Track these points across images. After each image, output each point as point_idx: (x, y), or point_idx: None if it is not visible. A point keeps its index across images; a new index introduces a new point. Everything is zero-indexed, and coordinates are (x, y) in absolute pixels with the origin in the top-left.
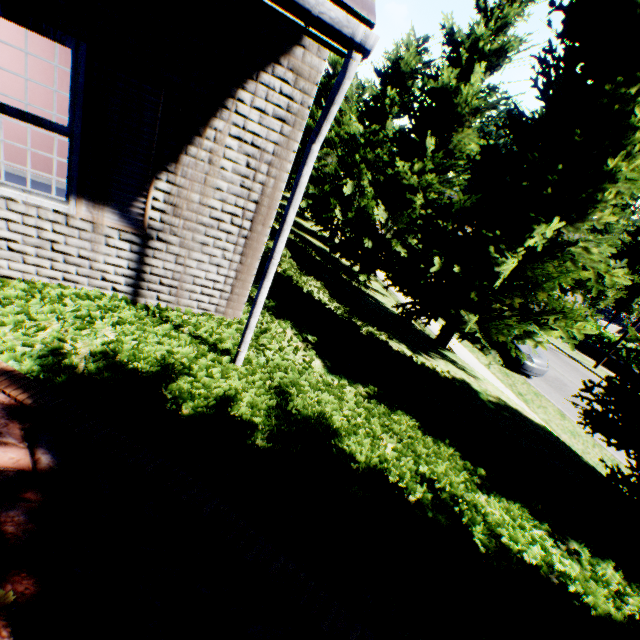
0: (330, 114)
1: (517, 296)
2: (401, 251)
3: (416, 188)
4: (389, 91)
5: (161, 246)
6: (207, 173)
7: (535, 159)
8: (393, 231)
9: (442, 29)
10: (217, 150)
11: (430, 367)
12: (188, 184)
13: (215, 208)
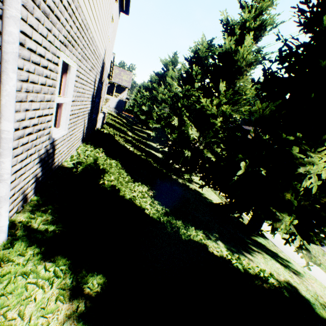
0: None
1: None
2: (211, 156)
3: (216, 115)
4: (194, 67)
5: None
6: None
7: None
8: (204, 144)
9: (221, 22)
10: None
11: (252, 271)
12: None
13: None
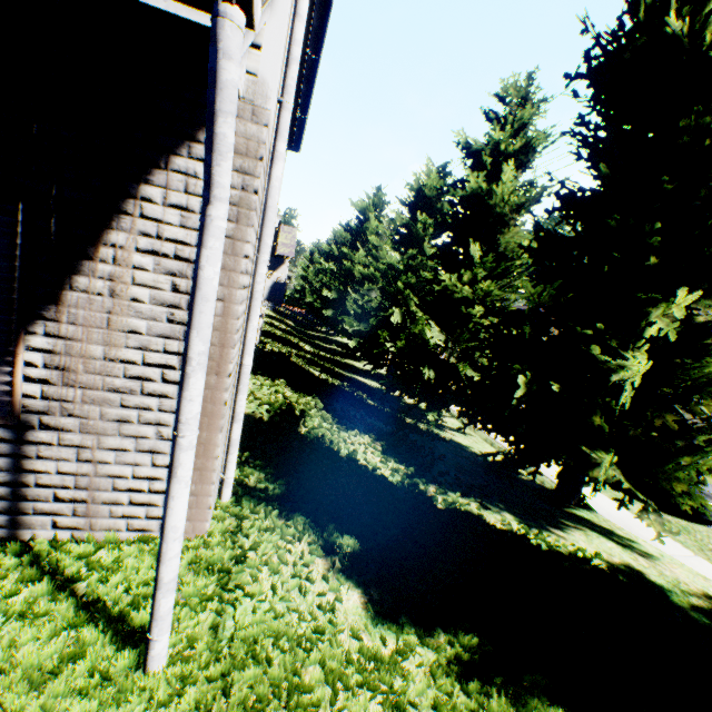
0: (217, 138)
1: (667, 410)
2: (473, 375)
3: (472, 299)
4: (419, 216)
5: (49, 436)
6: (110, 310)
7: (618, 223)
8: (457, 353)
9: (457, 146)
10: (121, 274)
11: (563, 550)
12: (81, 332)
13: (132, 361)
